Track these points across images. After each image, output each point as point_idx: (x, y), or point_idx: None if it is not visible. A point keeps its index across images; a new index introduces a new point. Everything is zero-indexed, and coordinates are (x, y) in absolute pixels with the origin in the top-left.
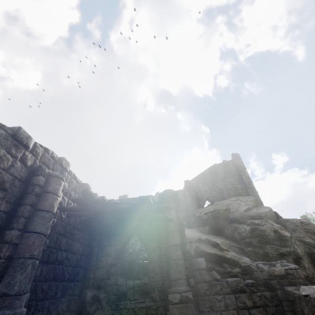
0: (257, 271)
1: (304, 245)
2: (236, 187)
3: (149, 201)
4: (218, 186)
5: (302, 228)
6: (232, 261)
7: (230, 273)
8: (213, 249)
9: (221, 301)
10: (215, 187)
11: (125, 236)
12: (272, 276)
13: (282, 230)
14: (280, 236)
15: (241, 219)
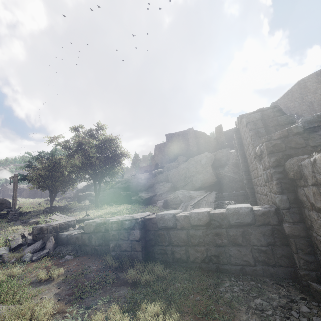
0: None
1: None
2: None
3: None
4: (308, 100)
5: None
6: None
7: None
8: None
9: None
10: (305, 101)
11: None
12: None
13: None
14: None
15: None
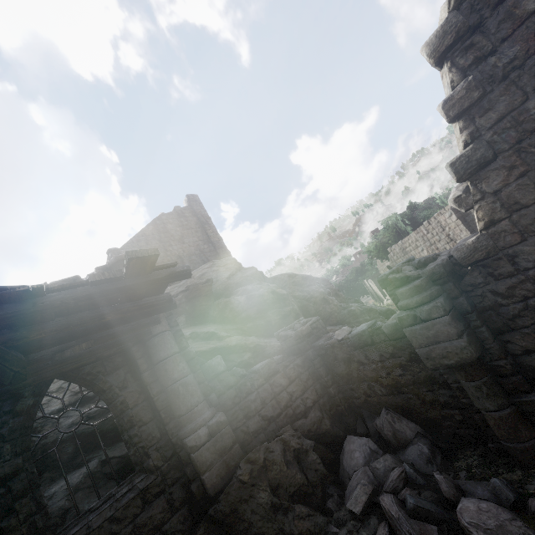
0: (268, 346)
1: (296, 300)
2: (201, 250)
3: (154, 261)
4: (174, 252)
5: (291, 282)
6: (239, 348)
7: (241, 364)
8: (210, 343)
9: (256, 399)
10: (169, 254)
11: (26, 393)
12: (301, 339)
13: (279, 288)
14: (279, 297)
15: (226, 292)
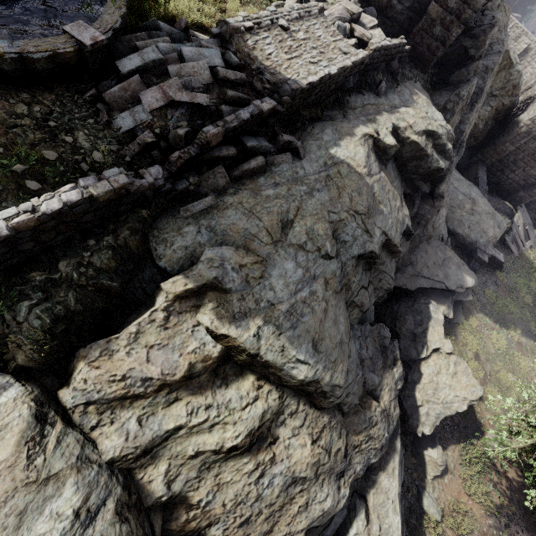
0: None
1: None
2: None
3: None
4: None
5: None
6: None
7: None
8: None
9: None
10: None
11: None
12: None
13: None
14: None
15: None
